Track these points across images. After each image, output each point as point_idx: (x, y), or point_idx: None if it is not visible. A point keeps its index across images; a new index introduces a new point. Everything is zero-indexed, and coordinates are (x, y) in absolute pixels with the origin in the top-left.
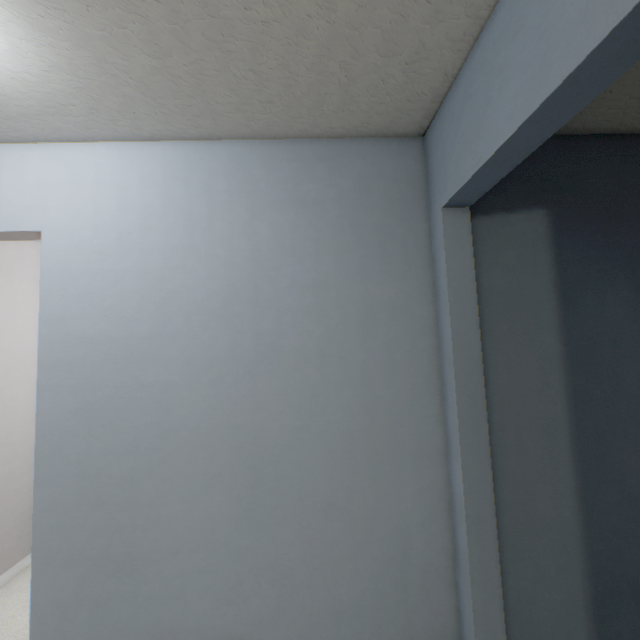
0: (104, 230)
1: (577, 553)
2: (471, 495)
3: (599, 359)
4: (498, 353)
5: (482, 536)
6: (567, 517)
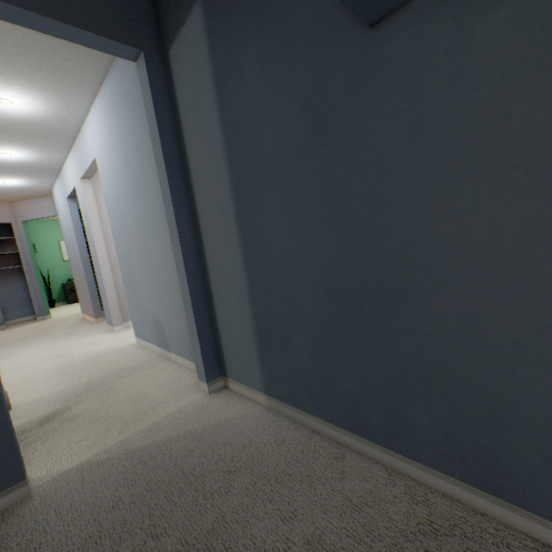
0: (102, 150)
1: (247, 303)
2: (176, 255)
3: (245, 138)
4: (195, 159)
5: (183, 278)
6: (240, 277)
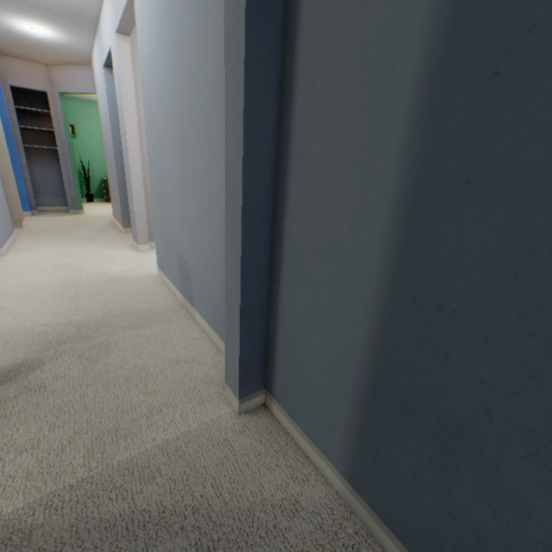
0: None
1: (366, 313)
2: (229, 167)
3: None
4: None
5: (233, 217)
6: (367, 251)
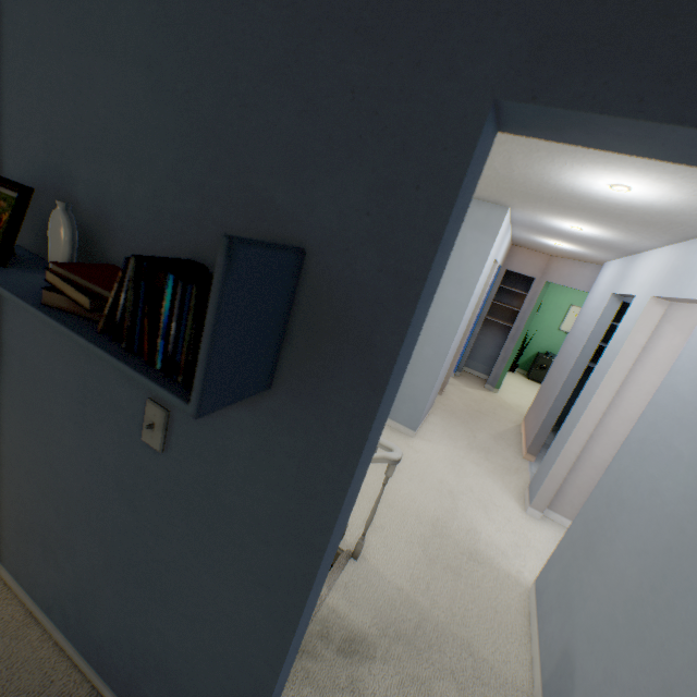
0: None
1: None
2: None
3: None
4: None
5: None
6: None
